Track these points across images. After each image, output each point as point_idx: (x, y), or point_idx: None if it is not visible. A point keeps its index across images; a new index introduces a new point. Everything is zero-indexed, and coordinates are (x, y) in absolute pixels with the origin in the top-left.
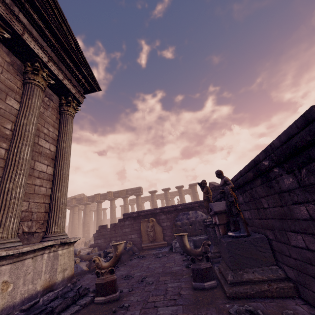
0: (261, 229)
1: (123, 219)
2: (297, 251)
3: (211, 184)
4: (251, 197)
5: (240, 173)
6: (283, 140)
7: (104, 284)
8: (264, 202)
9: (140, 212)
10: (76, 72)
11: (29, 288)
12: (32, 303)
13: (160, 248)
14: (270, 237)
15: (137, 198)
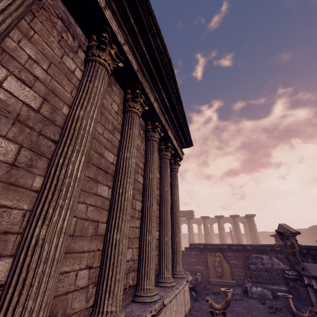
0: None
1: (189, 248)
2: None
3: (284, 227)
4: None
5: None
6: None
7: None
8: None
9: (207, 245)
10: (182, 137)
11: (180, 316)
12: None
13: (230, 287)
14: None
15: (189, 221)
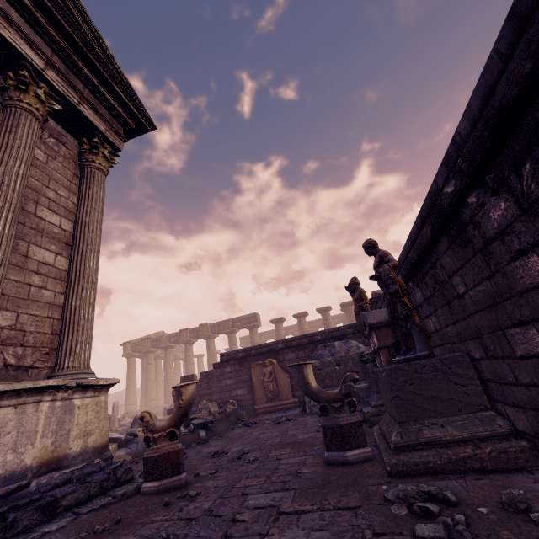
0: (458, 343)
1: (222, 364)
2: (530, 367)
3: (376, 293)
4: (434, 284)
5: (411, 237)
6: (476, 109)
7: (158, 458)
8: (457, 283)
9: (249, 349)
10: (105, 93)
11: (7, 460)
12: (13, 487)
13: (285, 410)
14: (477, 354)
15: (251, 333)
